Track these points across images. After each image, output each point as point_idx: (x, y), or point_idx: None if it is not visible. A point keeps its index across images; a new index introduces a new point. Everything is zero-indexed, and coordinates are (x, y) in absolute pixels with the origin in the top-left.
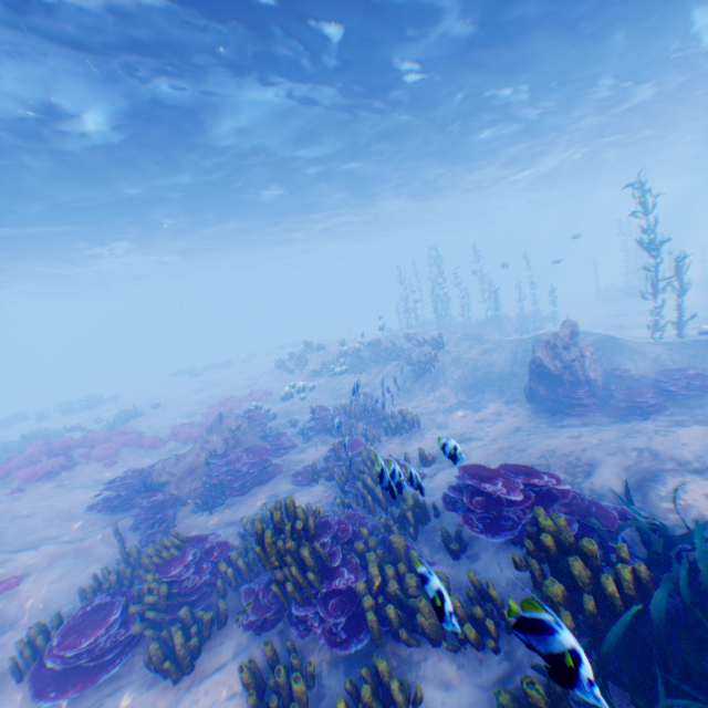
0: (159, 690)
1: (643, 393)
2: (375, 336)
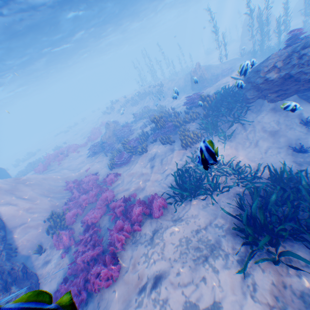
0: (144, 155)
1: (219, 77)
2: (136, 91)
